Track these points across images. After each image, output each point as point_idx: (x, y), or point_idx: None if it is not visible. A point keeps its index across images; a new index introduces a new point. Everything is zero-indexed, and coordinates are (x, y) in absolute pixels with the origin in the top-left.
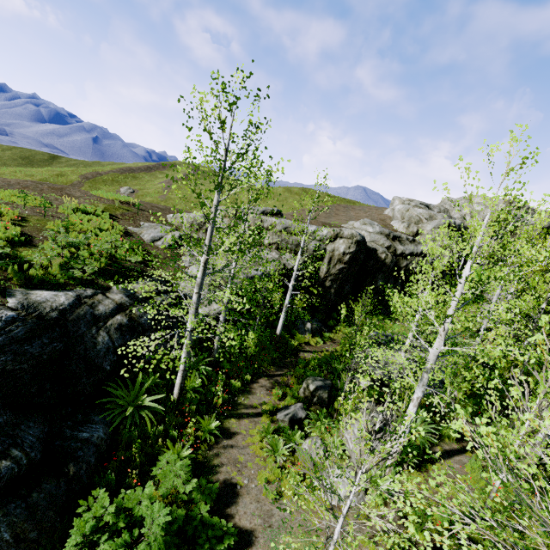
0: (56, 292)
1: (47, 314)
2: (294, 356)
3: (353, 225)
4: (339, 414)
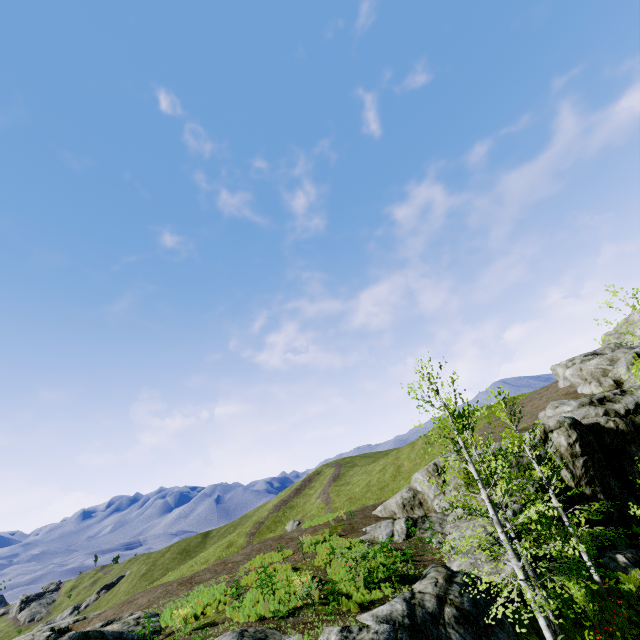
0: (387, 604)
1: (403, 622)
2: None
3: (546, 415)
4: None
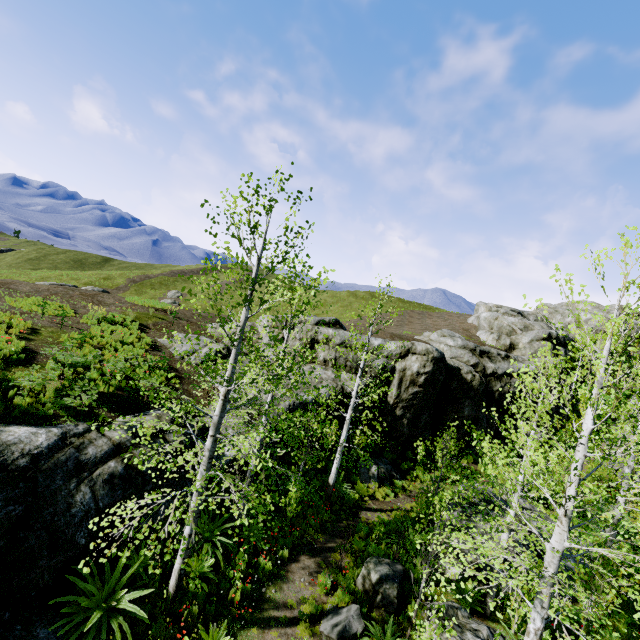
0: (37, 428)
1: (14, 461)
2: (352, 517)
3: (429, 337)
4: (415, 629)
